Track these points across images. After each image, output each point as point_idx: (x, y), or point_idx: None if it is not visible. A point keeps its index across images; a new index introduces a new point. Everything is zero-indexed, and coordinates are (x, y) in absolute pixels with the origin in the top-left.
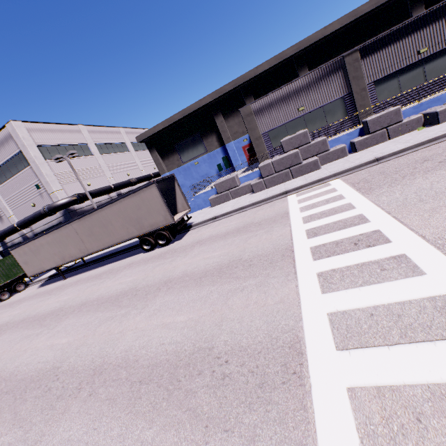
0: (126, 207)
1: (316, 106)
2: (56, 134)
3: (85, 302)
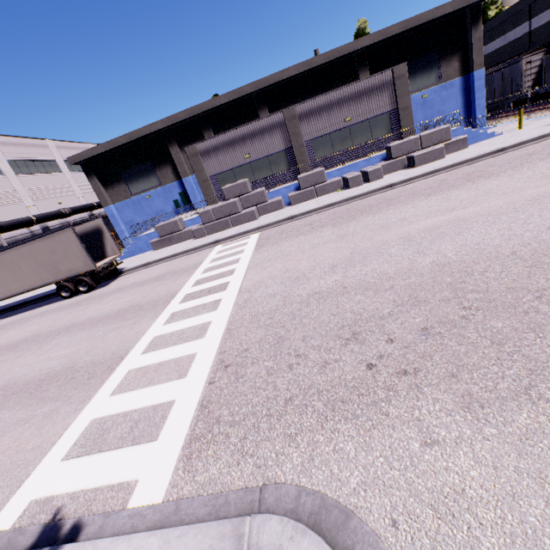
0: (38, 250)
1: (262, 156)
2: None
3: None
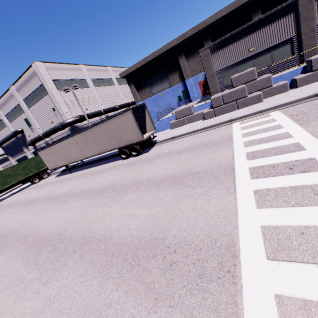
0: (110, 126)
1: (265, 47)
2: (65, 71)
3: (82, 191)
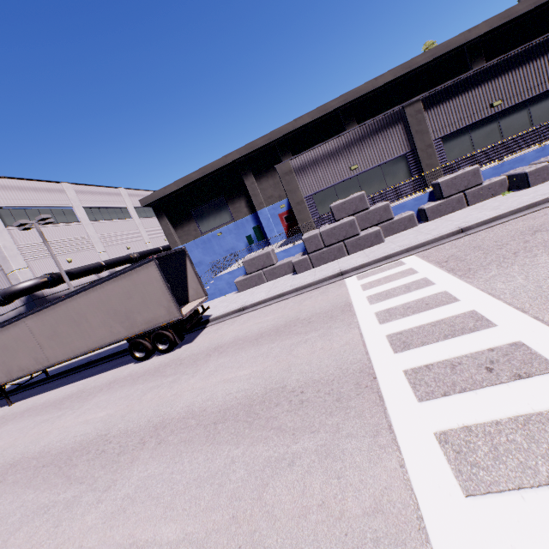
0: (110, 294)
1: (373, 165)
2: (28, 193)
3: (18, 461)
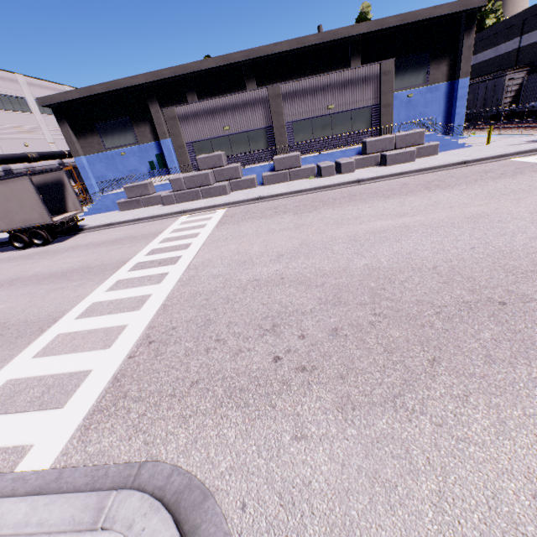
0: None
1: (241, 130)
2: None
3: None
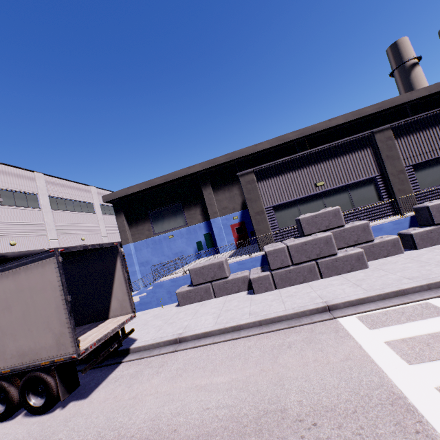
0: None
1: (339, 184)
2: None
3: None
